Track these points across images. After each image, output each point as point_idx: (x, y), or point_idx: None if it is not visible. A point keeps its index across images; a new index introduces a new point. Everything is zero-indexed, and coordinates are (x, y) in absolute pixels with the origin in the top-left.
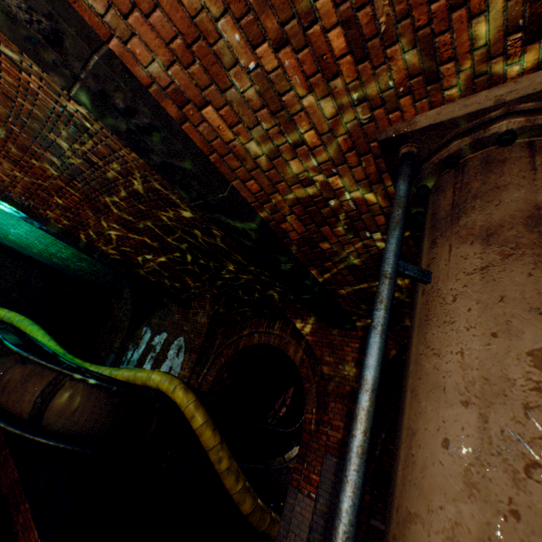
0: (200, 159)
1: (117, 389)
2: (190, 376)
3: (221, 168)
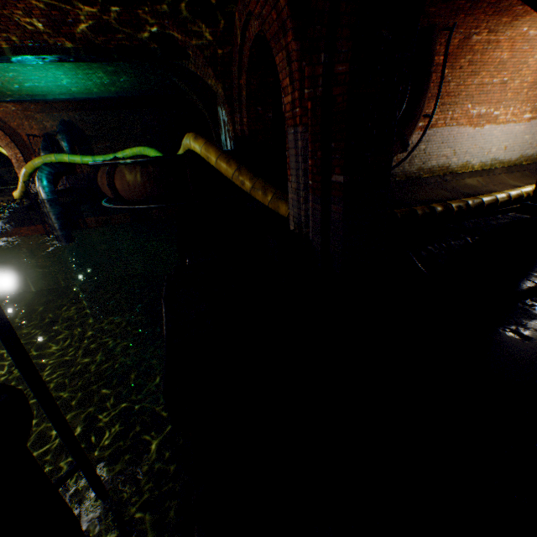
0: None
1: (139, 161)
2: (234, 129)
3: None
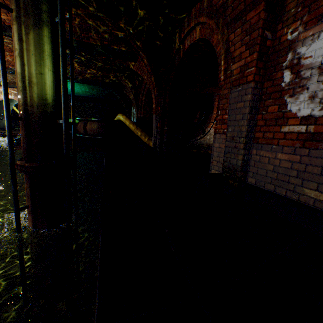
0: None
1: (99, 120)
2: (137, 115)
3: None
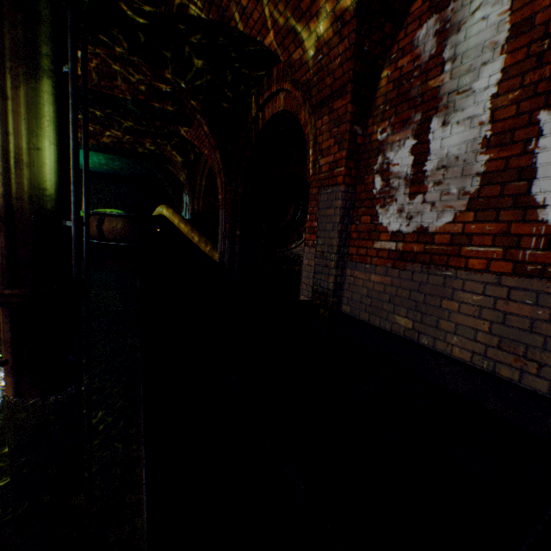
0: None
1: (126, 215)
2: (193, 208)
3: None
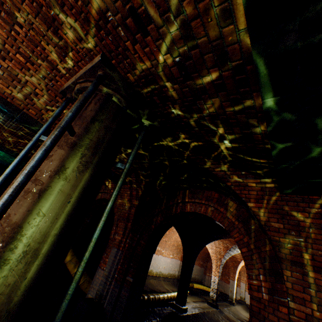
0: (1, 101)
1: None
2: None
3: (15, 104)
